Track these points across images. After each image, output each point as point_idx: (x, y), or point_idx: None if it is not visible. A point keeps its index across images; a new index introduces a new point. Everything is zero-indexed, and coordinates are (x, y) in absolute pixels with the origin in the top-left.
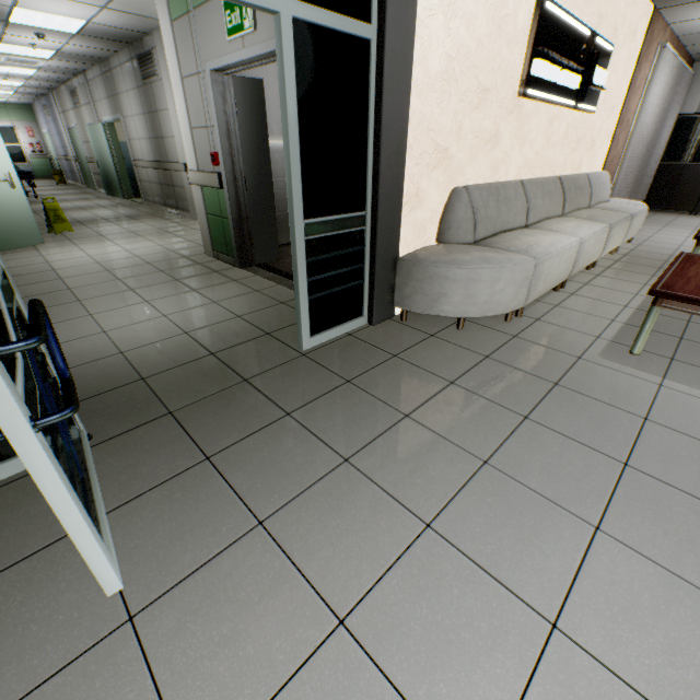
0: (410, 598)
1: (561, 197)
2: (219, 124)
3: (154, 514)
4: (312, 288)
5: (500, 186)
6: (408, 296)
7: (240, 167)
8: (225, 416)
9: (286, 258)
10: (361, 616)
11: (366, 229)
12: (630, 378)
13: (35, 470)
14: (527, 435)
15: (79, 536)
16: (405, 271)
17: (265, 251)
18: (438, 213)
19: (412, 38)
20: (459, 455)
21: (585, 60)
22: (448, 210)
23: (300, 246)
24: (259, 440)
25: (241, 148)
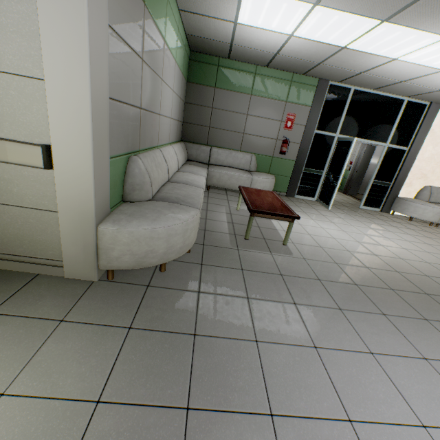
0: (369, 224)
1: None
2: (357, 155)
3: (331, 208)
4: (368, 195)
5: None
6: (395, 207)
7: (357, 166)
8: (341, 207)
9: (358, 196)
10: (361, 221)
11: (389, 187)
12: None
13: (336, 189)
14: (407, 229)
15: (333, 199)
16: (397, 200)
17: (352, 191)
18: (417, 191)
19: (418, 150)
20: (388, 224)
21: None
22: (421, 190)
23: (370, 184)
24: (348, 210)
25: (360, 162)
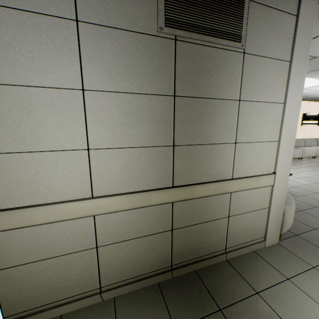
0: None
1: (316, 142)
2: None
3: None
4: None
5: (297, 139)
6: None
7: None
8: None
9: None
10: None
11: None
12: (318, 164)
13: None
14: (297, 164)
15: None
16: None
17: None
18: None
19: None
20: None
21: (317, 118)
22: None
23: None
24: None
25: None
